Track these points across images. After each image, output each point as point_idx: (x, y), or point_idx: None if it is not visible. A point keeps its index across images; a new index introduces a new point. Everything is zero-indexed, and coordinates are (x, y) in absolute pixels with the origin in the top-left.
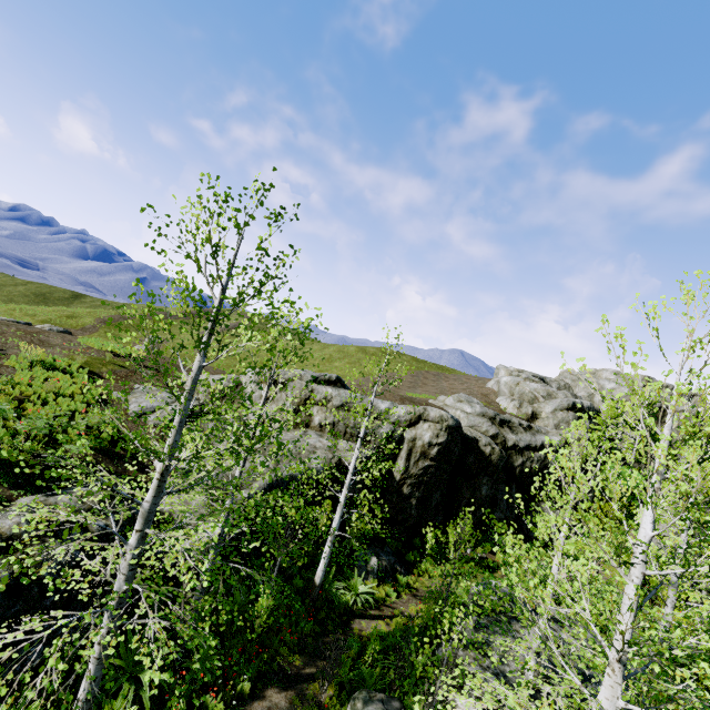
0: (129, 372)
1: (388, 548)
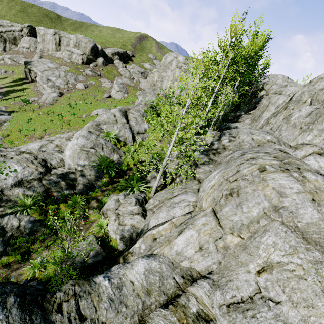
0: None
1: None
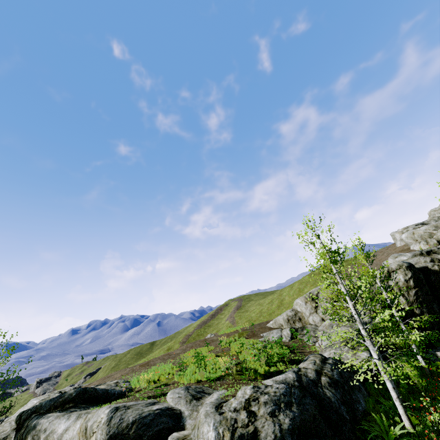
0: (251, 332)
1: (439, 347)
